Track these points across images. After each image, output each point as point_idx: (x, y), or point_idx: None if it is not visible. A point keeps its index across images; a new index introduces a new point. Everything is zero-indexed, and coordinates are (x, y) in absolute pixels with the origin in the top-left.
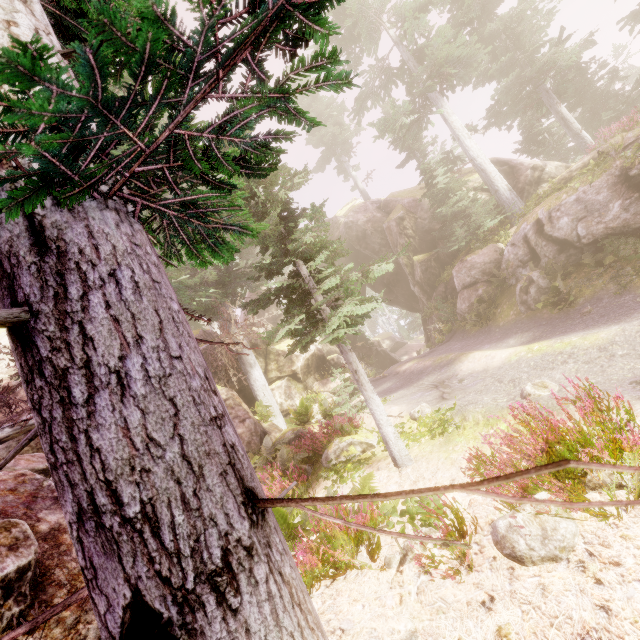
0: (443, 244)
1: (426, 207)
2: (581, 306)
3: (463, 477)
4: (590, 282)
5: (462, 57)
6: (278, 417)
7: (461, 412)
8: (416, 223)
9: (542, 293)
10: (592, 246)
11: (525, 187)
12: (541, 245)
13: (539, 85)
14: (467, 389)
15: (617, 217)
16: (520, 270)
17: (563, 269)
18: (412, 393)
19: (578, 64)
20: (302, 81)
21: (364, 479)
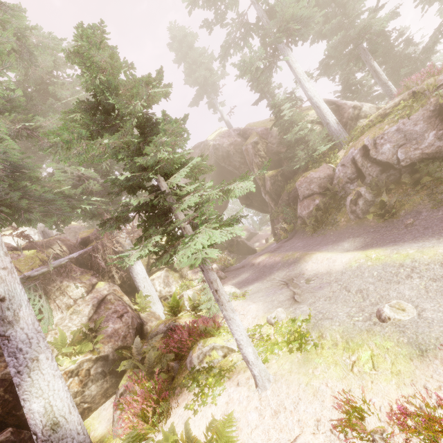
0: (287, 163)
1: (275, 134)
2: (403, 217)
3: (329, 419)
4: (409, 197)
5: (303, 17)
6: (157, 304)
7: (317, 327)
8: (267, 147)
9: (368, 205)
10: (409, 168)
11: (348, 121)
12: (366, 166)
13: (358, 44)
14: (316, 293)
15: (432, 144)
16: (348, 185)
17: (384, 186)
18: (266, 288)
19: (384, 32)
20: (181, 34)
21: (223, 426)
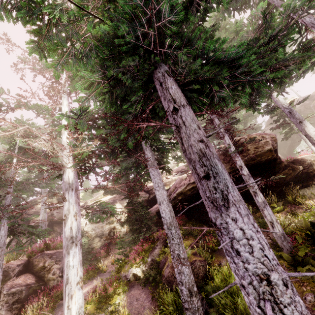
0: None
1: None
2: None
3: None
4: None
5: None
6: None
7: None
8: None
9: None
10: None
11: None
12: None
13: None
14: None
15: None
16: None
17: None
18: None
19: None
20: None
21: None
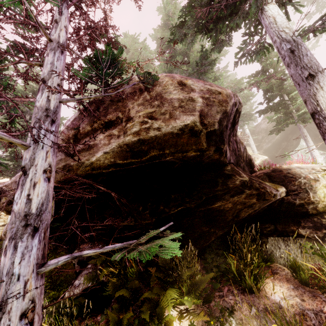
0: None
1: None
2: None
3: None
4: None
5: None
6: None
7: None
8: None
9: None
10: None
11: None
12: None
13: None
14: None
15: None
16: None
17: None
18: None
19: None
20: None
21: None
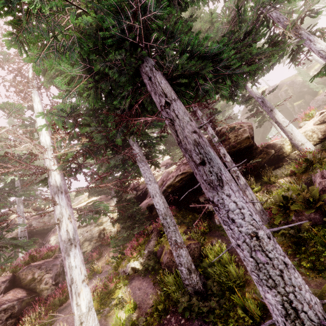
0: (307, 95)
1: (297, 83)
2: None
3: None
4: None
5: (308, 23)
6: None
7: None
8: (293, 90)
9: None
10: None
11: None
12: None
13: None
14: None
15: None
16: None
17: None
18: None
19: None
20: None
21: None
